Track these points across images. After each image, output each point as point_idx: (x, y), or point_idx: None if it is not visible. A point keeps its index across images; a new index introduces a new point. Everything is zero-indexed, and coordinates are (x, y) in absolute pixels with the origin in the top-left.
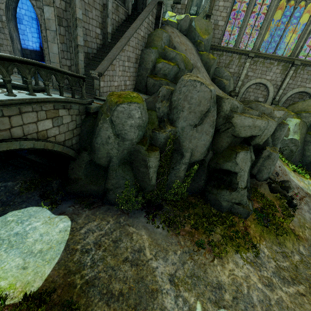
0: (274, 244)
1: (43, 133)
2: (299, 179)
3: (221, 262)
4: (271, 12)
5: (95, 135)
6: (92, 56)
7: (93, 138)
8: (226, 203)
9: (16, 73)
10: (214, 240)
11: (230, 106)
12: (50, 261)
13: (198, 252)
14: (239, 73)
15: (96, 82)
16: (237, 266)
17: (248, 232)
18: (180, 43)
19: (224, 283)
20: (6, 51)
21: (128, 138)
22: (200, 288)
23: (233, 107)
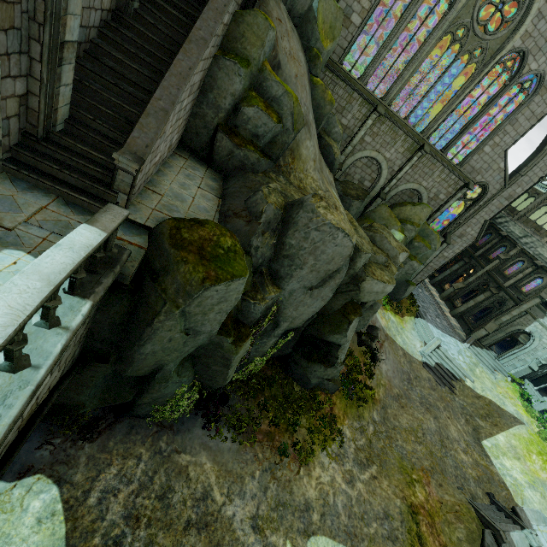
0: (355, 420)
1: (30, 411)
2: (382, 315)
3: (307, 470)
4: (429, 48)
5: (141, 341)
6: (87, 50)
7: (131, 343)
8: (316, 380)
9: None
10: (299, 440)
11: (364, 261)
12: None
13: (282, 464)
14: (353, 130)
15: (125, 176)
16: (324, 468)
17: (335, 415)
18: (289, 56)
19: (311, 500)
20: None
21: (205, 330)
22: (288, 520)
23: (366, 260)
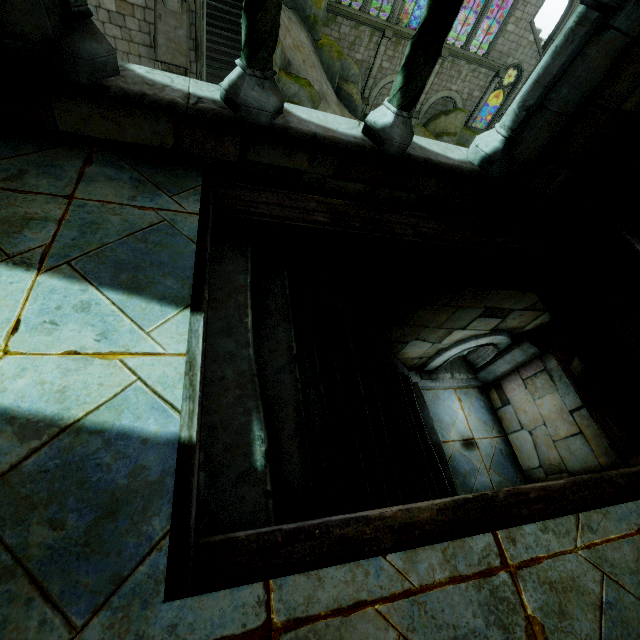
0: None
1: None
2: None
3: None
4: None
5: None
6: None
7: None
8: None
9: None
10: None
11: None
12: None
13: None
14: (370, 62)
15: None
16: None
17: None
18: (294, 49)
19: None
20: None
21: None
22: None
23: None
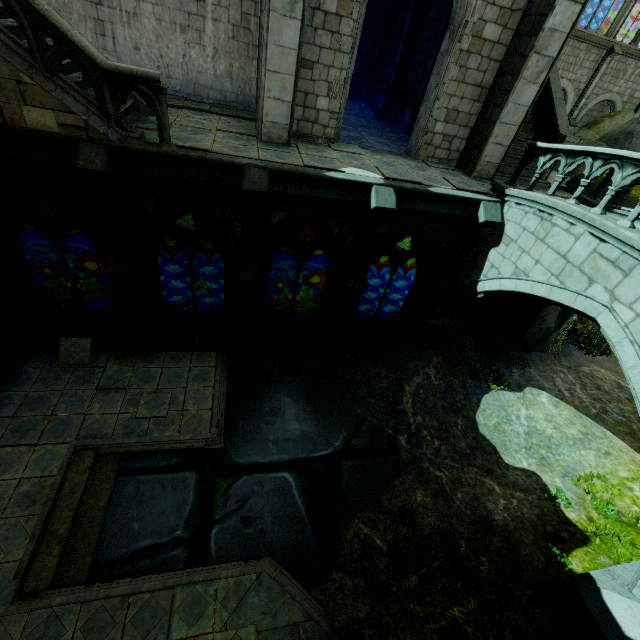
0: None
1: None
2: None
3: None
4: None
5: None
6: None
7: None
8: None
9: (327, 140)
10: None
11: None
12: (607, 436)
13: None
14: None
15: None
16: None
17: None
18: None
19: None
20: (318, 83)
21: None
22: None
23: None
